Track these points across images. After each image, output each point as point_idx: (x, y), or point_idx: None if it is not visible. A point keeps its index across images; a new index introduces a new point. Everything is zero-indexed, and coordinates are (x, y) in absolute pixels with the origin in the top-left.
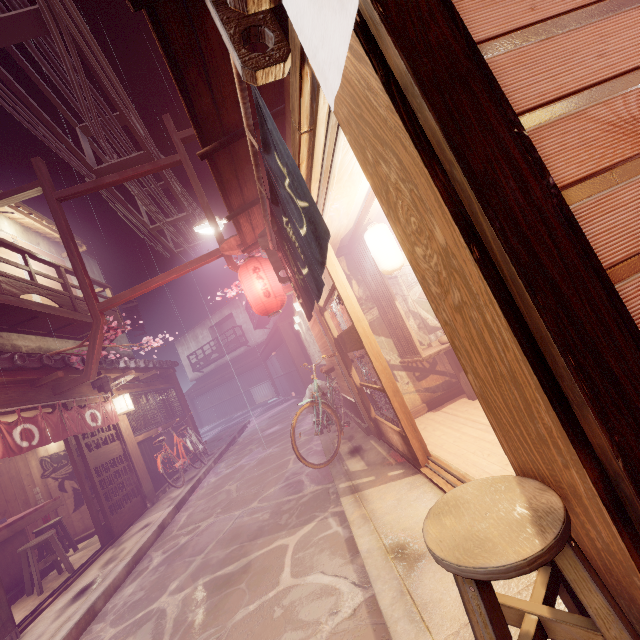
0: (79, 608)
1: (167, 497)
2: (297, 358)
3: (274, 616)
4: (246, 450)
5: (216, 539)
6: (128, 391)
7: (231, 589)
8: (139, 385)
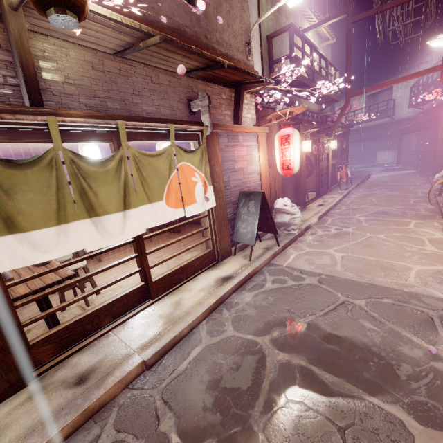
0: (324, 208)
1: (335, 191)
2: (440, 144)
3: (407, 230)
4: (375, 188)
5: (372, 211)
6: (333, 138)
7: (386, 222)
8: (335, 135)
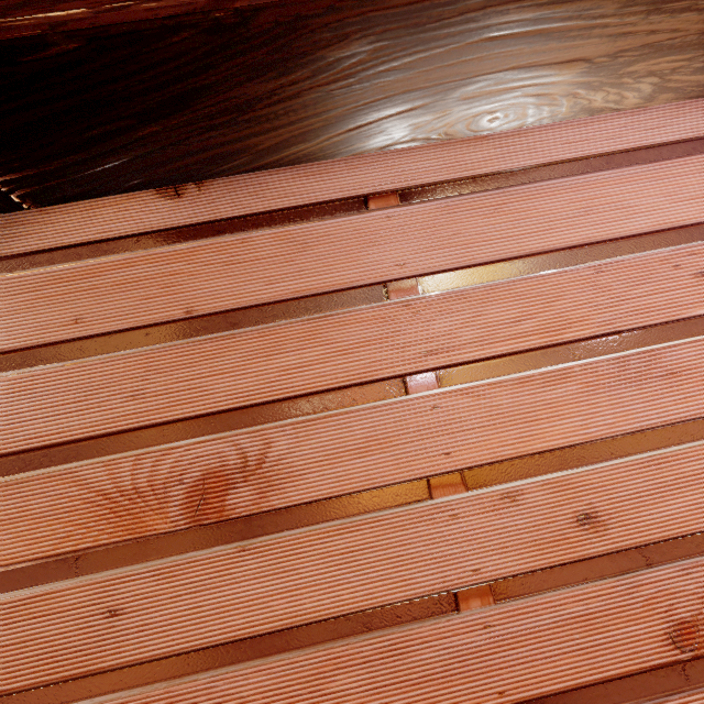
0: None
1: None
2: None
3: None
4: None
5: None
6: None
7: None
8: None
